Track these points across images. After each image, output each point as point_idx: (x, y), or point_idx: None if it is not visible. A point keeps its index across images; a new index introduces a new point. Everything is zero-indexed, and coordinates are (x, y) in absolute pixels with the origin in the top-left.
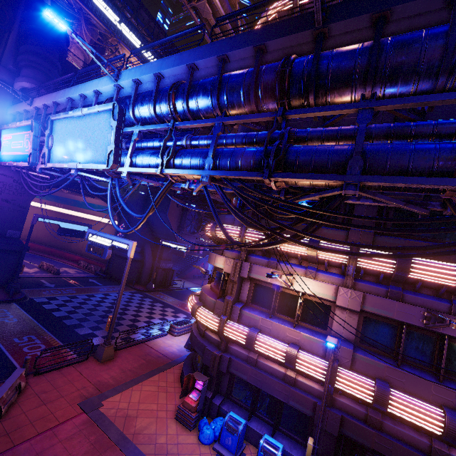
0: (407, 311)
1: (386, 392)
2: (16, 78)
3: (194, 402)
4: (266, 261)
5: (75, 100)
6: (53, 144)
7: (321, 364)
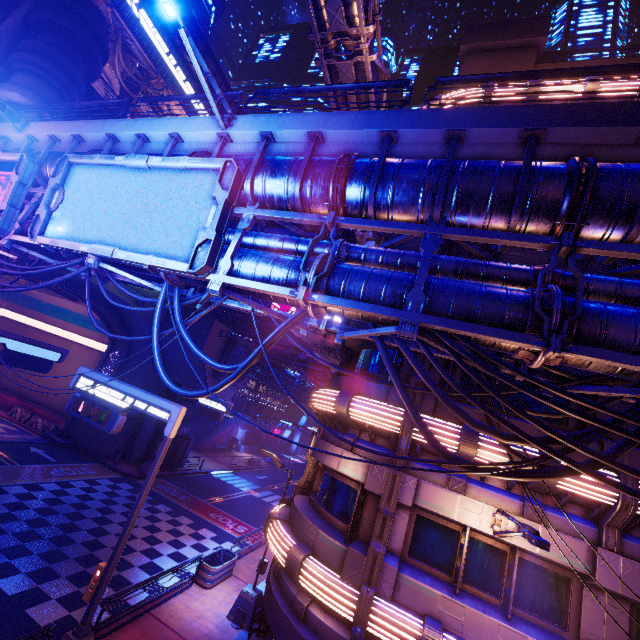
0: None
1: None
2: (1, 82)
3: None
4: (445, 475)
5: (122, 141)
6: (60, 203)
7: None
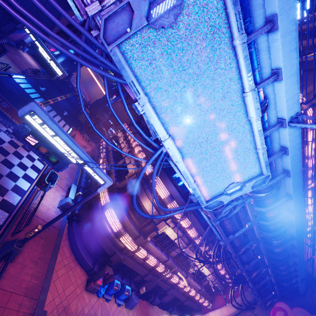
0: (193, 257)
1: (173, 276)
2: None
3: (101, 282)
4: (174, 225)
5: None
6: (164, 25)
7: (163, 268)
